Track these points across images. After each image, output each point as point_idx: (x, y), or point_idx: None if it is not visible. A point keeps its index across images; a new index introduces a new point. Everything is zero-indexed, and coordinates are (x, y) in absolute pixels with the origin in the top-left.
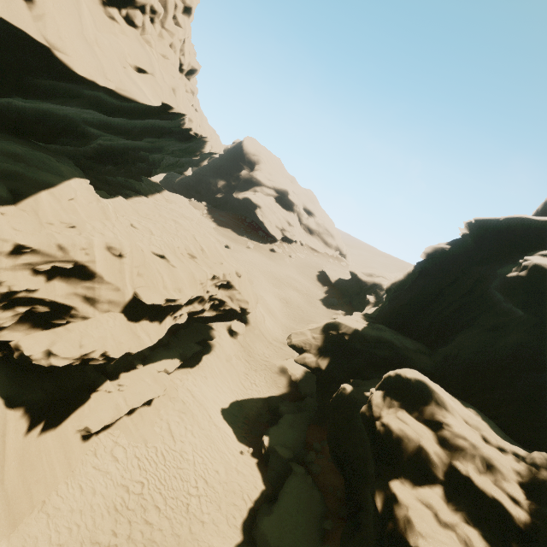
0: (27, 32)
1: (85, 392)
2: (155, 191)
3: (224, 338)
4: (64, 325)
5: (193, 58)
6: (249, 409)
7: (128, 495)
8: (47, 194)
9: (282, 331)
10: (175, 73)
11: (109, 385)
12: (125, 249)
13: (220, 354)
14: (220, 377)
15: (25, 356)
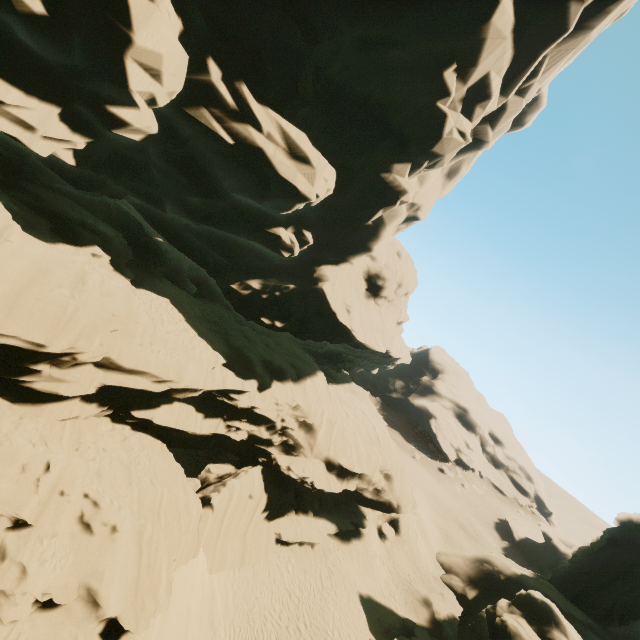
0: (347, 326)
1: (285, 509)
2: (346, 381)
3: (373, 533)
4: (295, 456)
5: (406, 315)
6: (383, 614)
7: (290, 600)
8: (309, 379)
9: (435, 564)
10: (394, 327)
11: (294, 515)
12: (337, 422)
13: (368, 546)
14: (363, 567)
15: (278, 465)
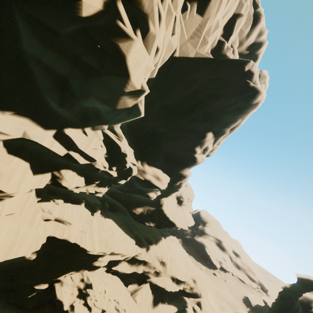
0: (174, 222)
1: (158, 301)
2: (167, 235)
3: (191, 310)
4: (160, 277)
5: (191, 209)
6: None
7: None
8: (160, 242)
9: None
10: (188, 216)
11: (161, 304)
12: (173, 259)
13: None
14: None
15: (155, 282)
